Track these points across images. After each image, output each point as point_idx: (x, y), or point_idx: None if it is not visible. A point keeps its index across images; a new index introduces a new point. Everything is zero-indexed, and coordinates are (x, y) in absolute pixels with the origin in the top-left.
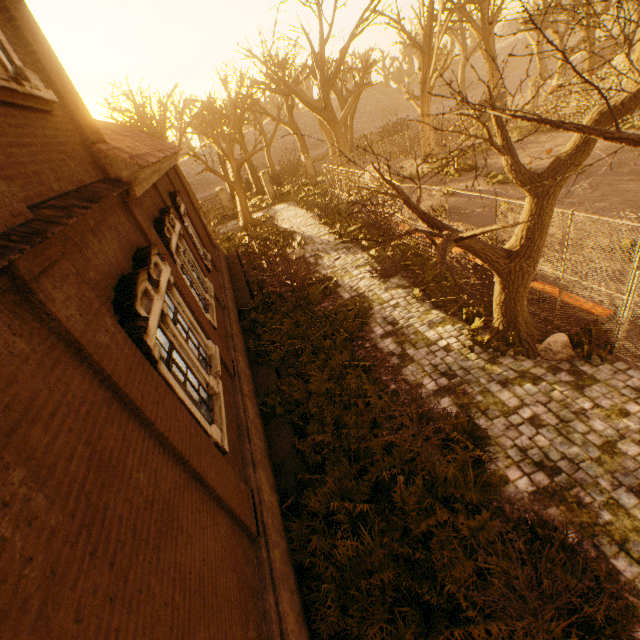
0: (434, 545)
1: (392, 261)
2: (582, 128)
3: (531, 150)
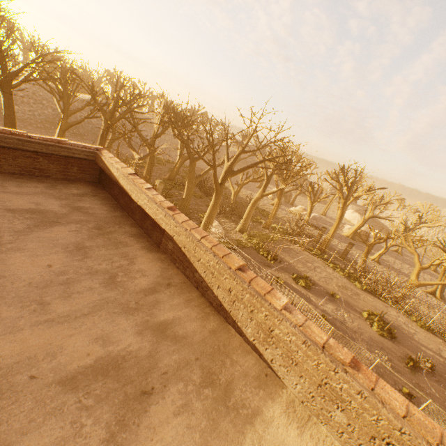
0: None
1: None
2: None
3: (296, 257)
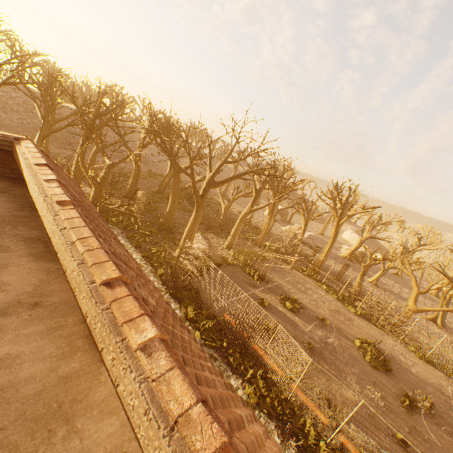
0: None
1: (291, 430)
2: None
3: (286, 277)
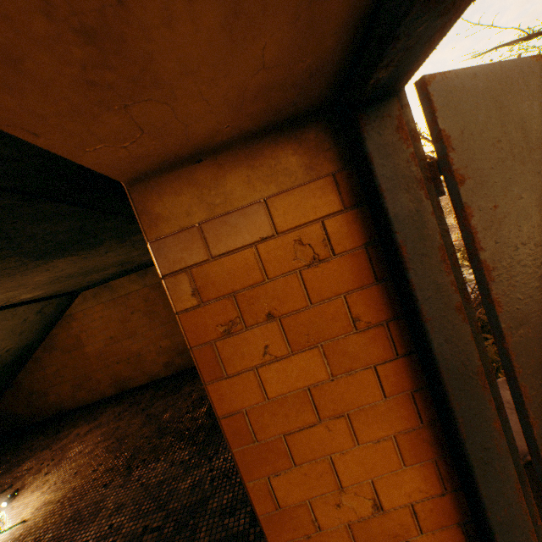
0: (487, 351)
1: None
2: (509, 42)
3: None
